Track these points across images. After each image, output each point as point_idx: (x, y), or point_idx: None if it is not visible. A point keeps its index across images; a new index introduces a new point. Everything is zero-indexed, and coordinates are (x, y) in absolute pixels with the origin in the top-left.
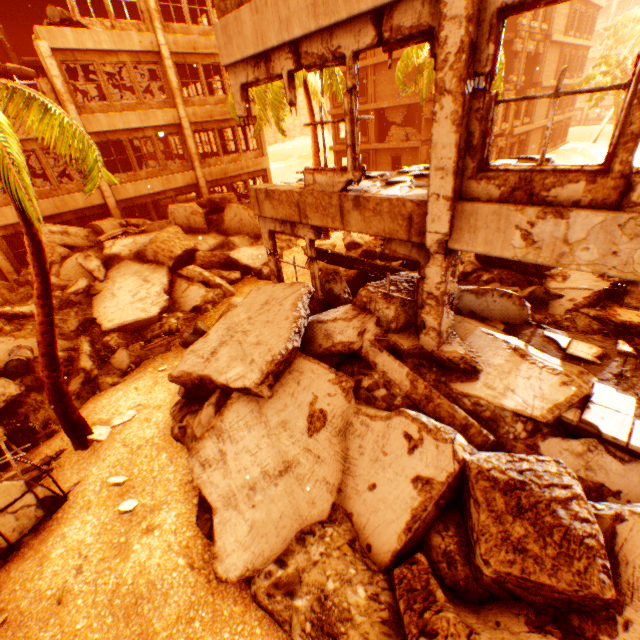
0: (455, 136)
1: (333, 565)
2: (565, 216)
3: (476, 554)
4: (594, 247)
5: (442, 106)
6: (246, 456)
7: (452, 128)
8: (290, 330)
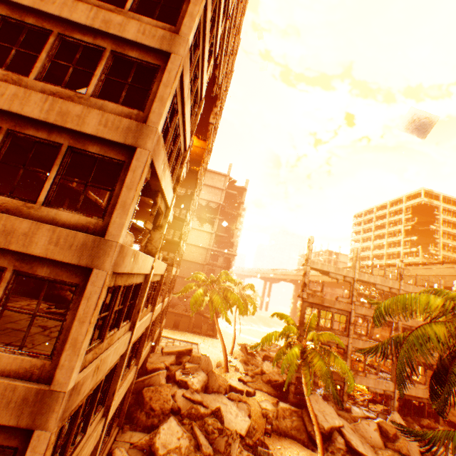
0: (349, 364)
1: (383, 451)
2: (362, 377)
3: (388, 434)
4: (365, 381)
5: (348, 359)
6: (357, 441)
7: (349, 362)
8: (331, 407)
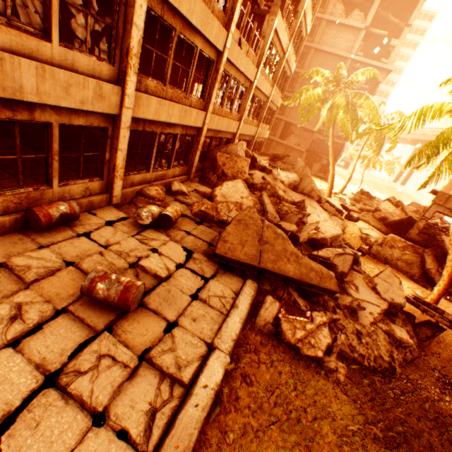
0: None
1: None
2: None
3: None
4: None
5: None
6: None
7: None
8: None
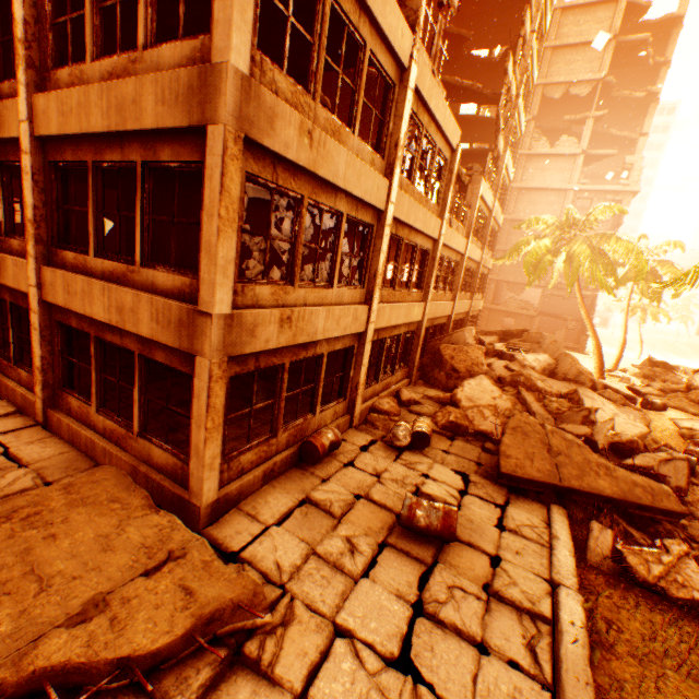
0: None
1: None
2: None
3: None
4: None
5: None
6: None
7: None
8: None
